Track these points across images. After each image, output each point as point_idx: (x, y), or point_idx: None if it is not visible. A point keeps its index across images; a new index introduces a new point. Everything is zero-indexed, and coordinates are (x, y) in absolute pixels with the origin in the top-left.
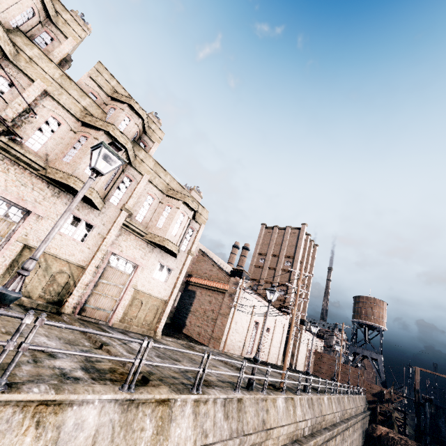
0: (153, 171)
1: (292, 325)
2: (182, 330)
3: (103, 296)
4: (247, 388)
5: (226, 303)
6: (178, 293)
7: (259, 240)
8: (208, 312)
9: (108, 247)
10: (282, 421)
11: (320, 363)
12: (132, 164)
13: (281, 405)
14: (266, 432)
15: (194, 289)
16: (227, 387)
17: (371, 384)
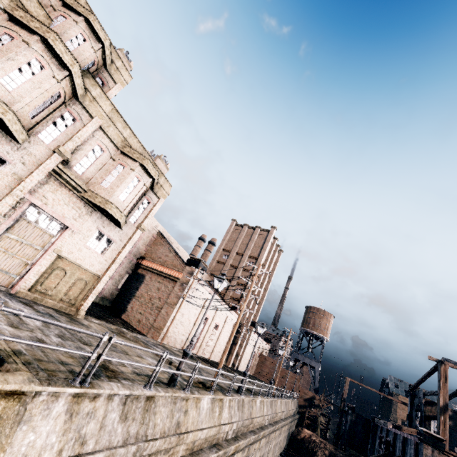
0: (108, 117)
1: (237, 321)
2: (121, 315)
3: (8, 255)
4: (168, 384)
5: (175, 292)
6: (124, 274)
7: (226, 236)
8: (154, 299)
9: (25, 193)
10: (203, 423)
11: (262, 366)
12: (80, 98)
13: (206, 406)
14: (178, 436)
15: (143, 273)
16: (141, 381)
17: (305, 390)
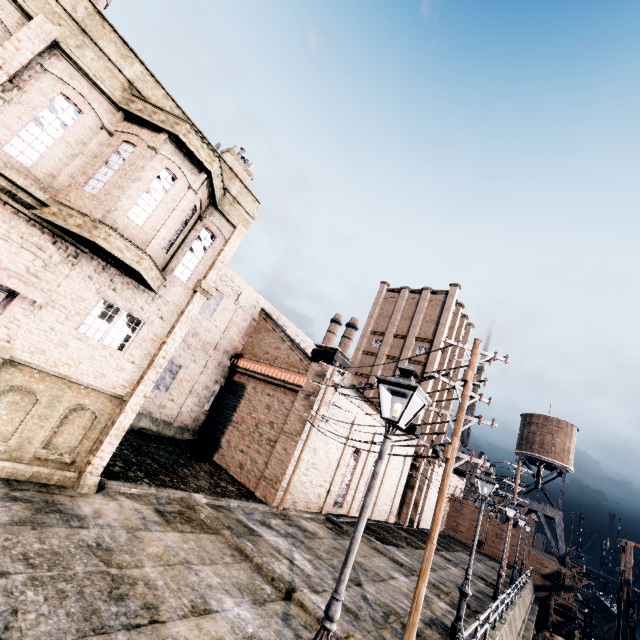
0: (76, 23)
1: (444, 487)
2: (212, 456)
3: None
4: None
5: (297, 411)
6: (213, 385)
7: (374, 310)
8: (262, 426)
9: None
10: None
11: (457, 516)
12: None
13: None
14: None
15: (243, 381)
16: None
17: (541, 558)
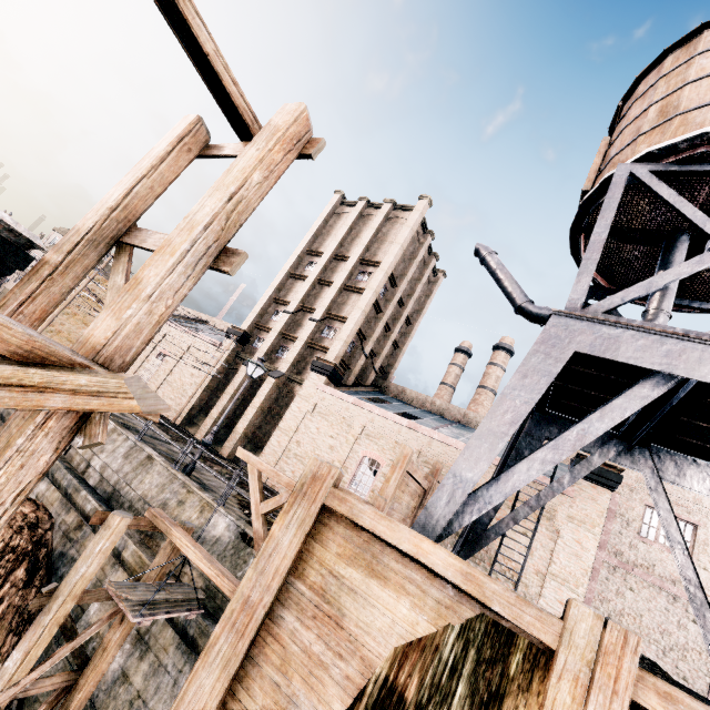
0: None
1: None
2: None
3: None
4: None
5: None
6: None
7: None
8: None
9: None
10: None
11: None
12: None
13: None
14: None
15: None
16: None
17: None
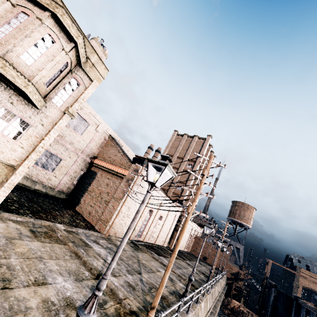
0: None
1: (184, 227)
2: (75, 207)
3: None
4: None
5: (121, 188)
6: (79, 171)
7: (169, 143)
8: (103, 194)
9: None
10: None
11: (197, 245)
12: None
13: None
14: None
15: (95, 170)
16: None
17: (231, 266)
